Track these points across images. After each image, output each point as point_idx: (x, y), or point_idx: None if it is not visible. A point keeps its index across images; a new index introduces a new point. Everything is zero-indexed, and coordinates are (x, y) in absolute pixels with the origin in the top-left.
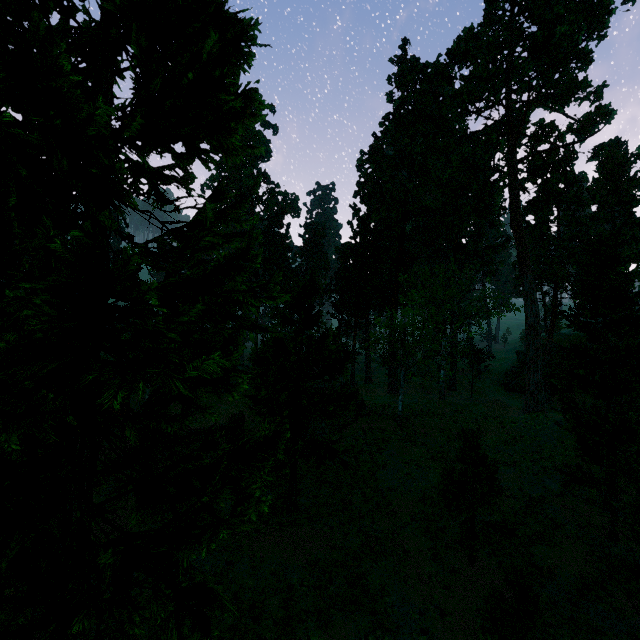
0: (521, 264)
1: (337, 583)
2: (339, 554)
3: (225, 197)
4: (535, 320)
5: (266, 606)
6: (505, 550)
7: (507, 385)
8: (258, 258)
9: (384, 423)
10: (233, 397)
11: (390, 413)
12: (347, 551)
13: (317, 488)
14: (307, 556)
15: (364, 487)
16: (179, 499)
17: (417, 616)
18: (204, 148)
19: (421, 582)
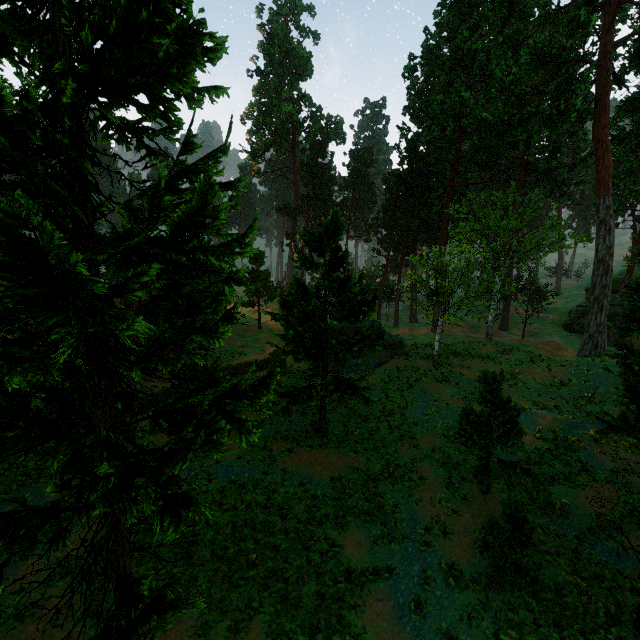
0: (599, 185)
1: (355, 498)
2: (360, 475)
3: (194, 148)
4: (607, 253)
5: (293, 509)
6: (521, 486)
7: (569, 325)
8: (220, 214)
9: (420, 362)
10: (219, 344)
11: (429, 352)
12: (368, 473)
13: (347, 419)
14: (332, 474)
15: (391, 420)
16: (184, 426)
17: (422, 531)
18: (165, 97)
19: (431, 505)
